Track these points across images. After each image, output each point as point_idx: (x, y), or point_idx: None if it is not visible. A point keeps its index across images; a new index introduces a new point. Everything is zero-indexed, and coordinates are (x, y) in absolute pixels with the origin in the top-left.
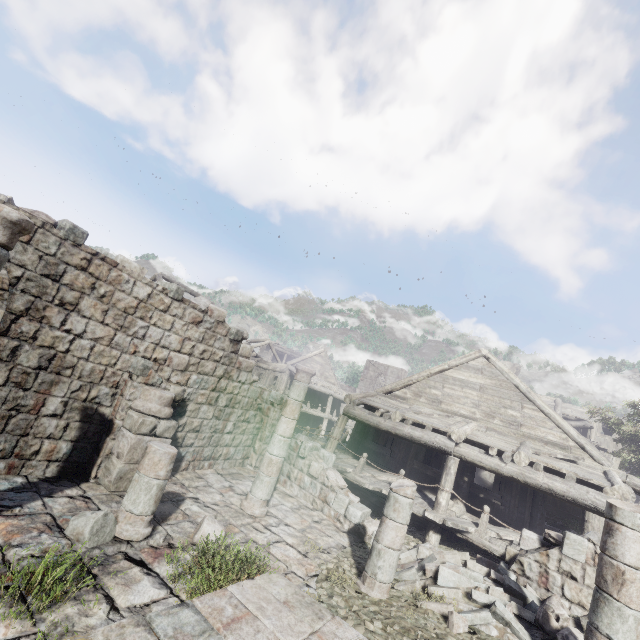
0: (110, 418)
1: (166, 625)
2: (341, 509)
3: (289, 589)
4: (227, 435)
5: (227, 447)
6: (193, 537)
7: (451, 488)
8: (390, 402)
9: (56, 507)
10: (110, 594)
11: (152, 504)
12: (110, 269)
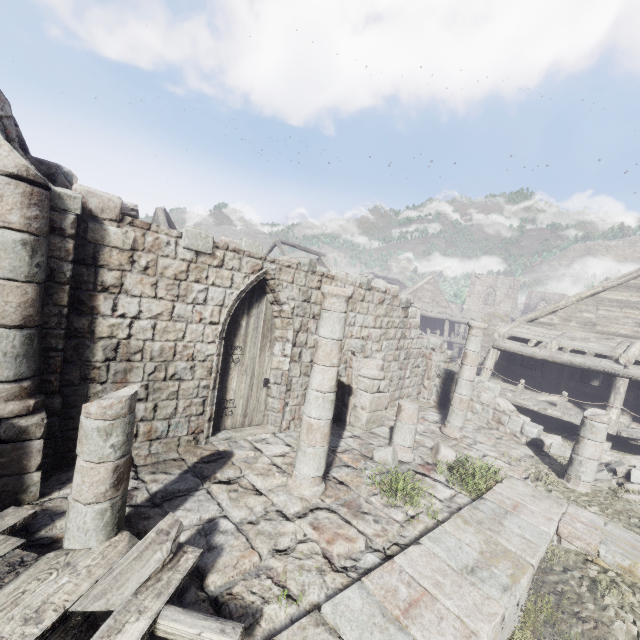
0: (347, 384)
1: (486, 509)
2: (516, 428)
3: (528, 488)
4: (407, 380)
5: (407, 388)
6: (435, 457)
7: (621, 405)
8: (537, 330)
9: (352, 444)
10: (430, 493)
11: (413, 440)
12: (331, 282)
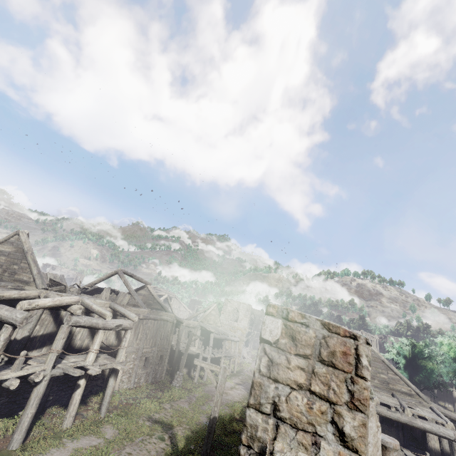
0: None
1: None
2: None
3: None
4: None
5: None
6: None
7: None
8: None
9: None
10: None
11: None
12: None
